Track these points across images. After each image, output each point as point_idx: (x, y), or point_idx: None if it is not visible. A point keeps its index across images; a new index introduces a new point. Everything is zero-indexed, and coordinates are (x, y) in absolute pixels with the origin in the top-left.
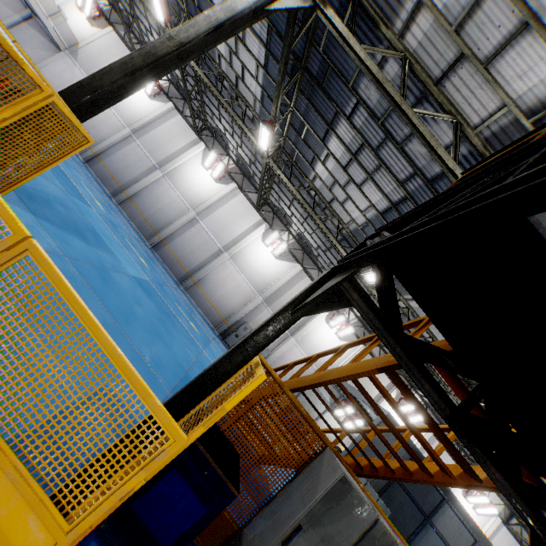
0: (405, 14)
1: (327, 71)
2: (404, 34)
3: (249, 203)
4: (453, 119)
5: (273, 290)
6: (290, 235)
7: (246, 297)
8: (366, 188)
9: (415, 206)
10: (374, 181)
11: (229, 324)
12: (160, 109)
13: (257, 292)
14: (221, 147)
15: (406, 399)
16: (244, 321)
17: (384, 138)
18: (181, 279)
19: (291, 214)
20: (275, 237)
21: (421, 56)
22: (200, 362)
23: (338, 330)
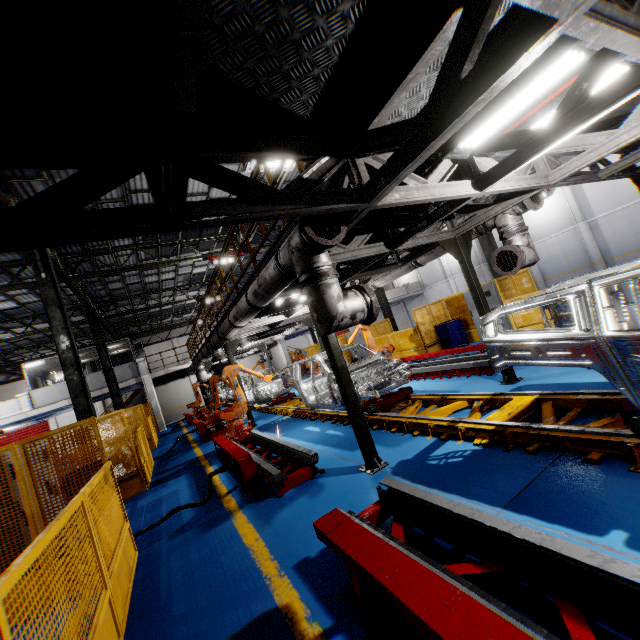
0: None
1: None
2: None
3: None
4: None
5: None
6: None
7: None
8: None
9: None
10: None
11: None
12: None
13: None
14: None
15: None
16: None
17: None
18: None
19: None
20: None
21: None
22: None
23: None
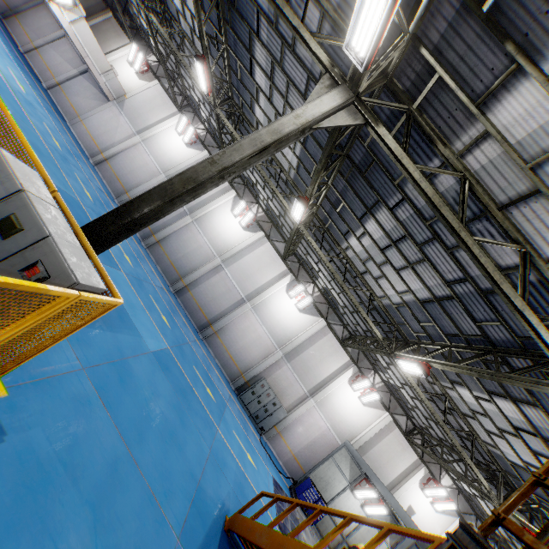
0: (468, 138)
1: (370, 164)
2: (465, 154)
3: (275, 252)
4: (520, 247)
5: (294, 345)
6: (315, 287)
7: (265, 350)
8: (405, 274)
9: (463, 308)
10: (416, 271)
11: (246, 379)
12: (196, 157)
13: (277, 346)
14: (251, 195)
15: (435, 481)
16: (262, 376)
17: (431, 238)
18: (201, 327)
19: (318, 269)
20: (300, 290)
21: (483, 178)
22: (213, 452)
23: (361, 394)
